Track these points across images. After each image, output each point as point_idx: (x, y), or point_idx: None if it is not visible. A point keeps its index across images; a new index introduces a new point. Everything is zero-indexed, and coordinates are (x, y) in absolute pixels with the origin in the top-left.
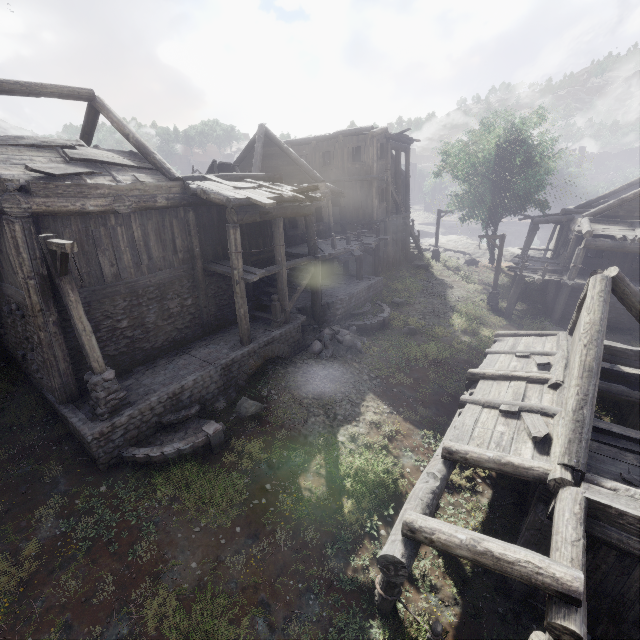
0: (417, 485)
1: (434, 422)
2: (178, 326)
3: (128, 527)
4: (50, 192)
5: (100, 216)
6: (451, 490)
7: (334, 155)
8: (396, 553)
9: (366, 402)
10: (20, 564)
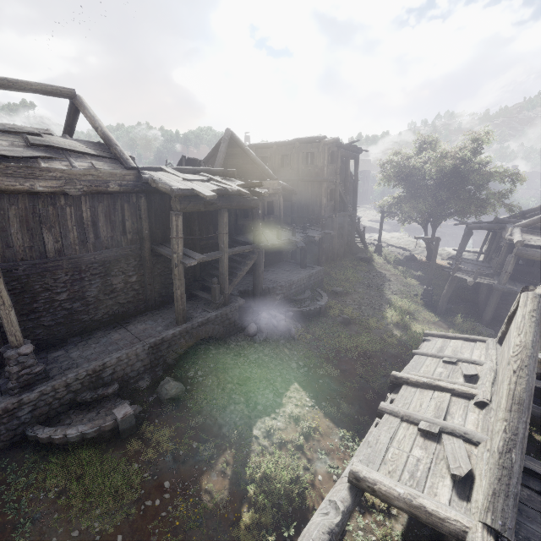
0: (314, 517)
1: (355, 421)
2: (120, 301)
3: (3, 522)
4: None
5: (50, 196)
6: (363, 509)
7: (291, 158)
8: None
9: (289, 392)
10: None
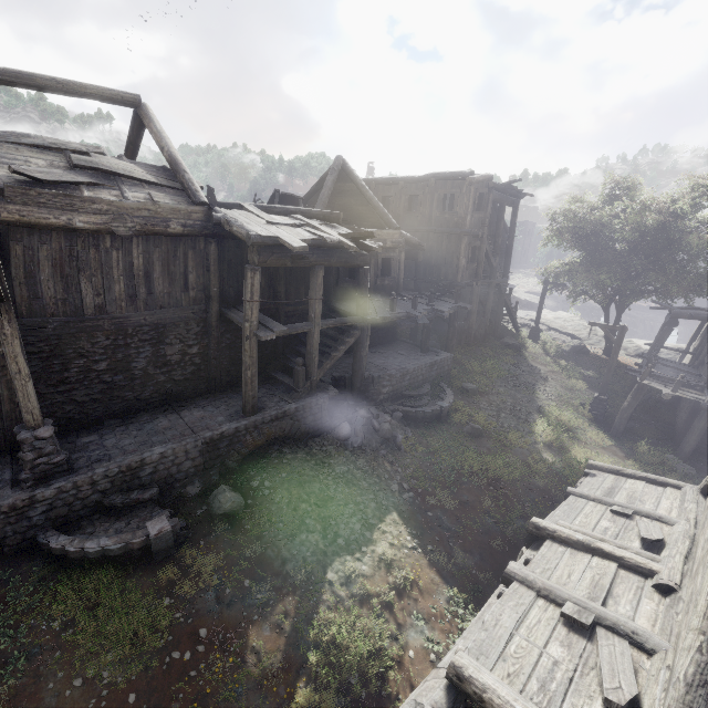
0: None
1: (472, 578)
2: (175, 377)
3: None
4: (30, 199)
5: (92, 235)
6: None
7: (422, 200)
8: None
9: (384, 524)
10: None
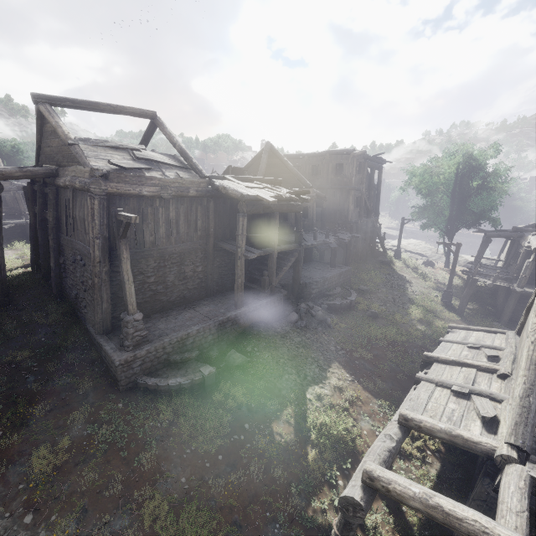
0: (375, 443)
1: (390, 395)
2: (189, 286)
3: (136, 439)
4: (121, 179)
5: (150, 199)
6: (403, 456)
7: (321, 168)
8: (356, 496)
9: (332, 369)
10: (55, 453)
